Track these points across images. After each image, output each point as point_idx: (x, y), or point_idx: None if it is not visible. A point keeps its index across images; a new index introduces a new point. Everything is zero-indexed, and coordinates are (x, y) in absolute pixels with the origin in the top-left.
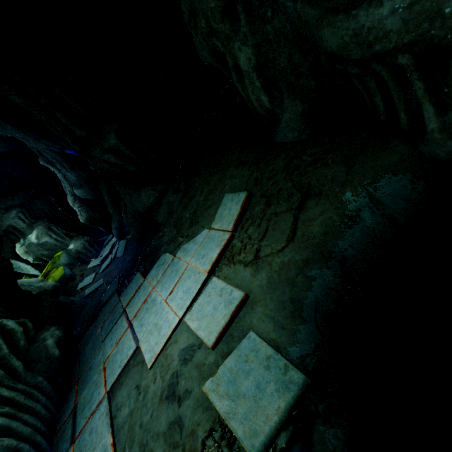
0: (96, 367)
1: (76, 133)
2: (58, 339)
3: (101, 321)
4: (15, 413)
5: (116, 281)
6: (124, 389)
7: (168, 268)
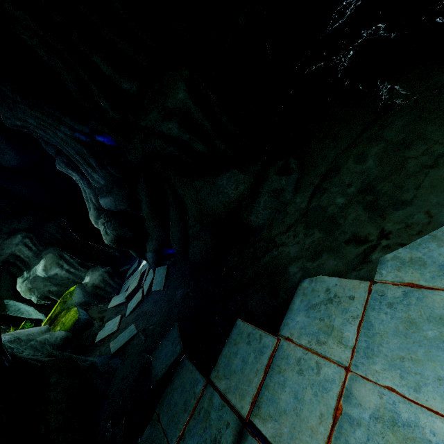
0: None
1: (122, 88)
2: None
3: (169, 434)
4: None
5: (175, 333)
6: None
7: (369, 311)
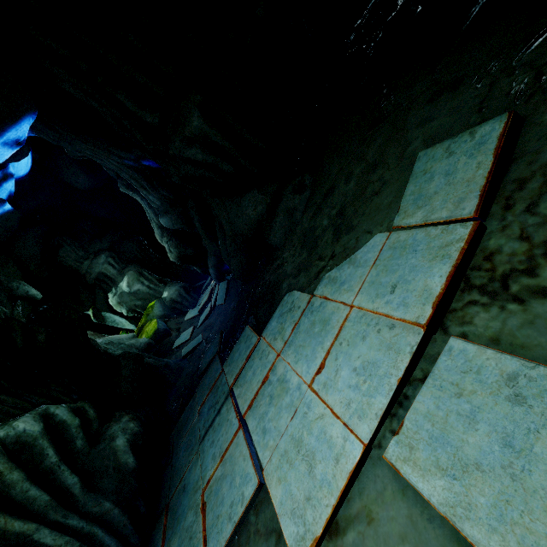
0: (191, 493)
1: (147, 122)
2: (133, 437)
3: (198, 402)
4: None
5: (217, 339)
6: None
7: (302, 317)
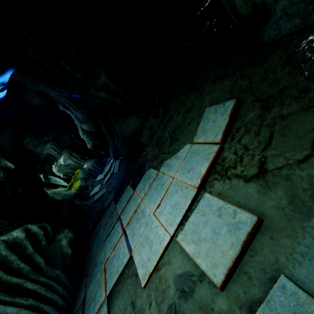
0: (99, 265)
1: (76, 77)
2: (70, 240)
3: (103, 223)
4: (37, 305)
5: (113, 191)
6: (121, 300)
7: (153, 181)
